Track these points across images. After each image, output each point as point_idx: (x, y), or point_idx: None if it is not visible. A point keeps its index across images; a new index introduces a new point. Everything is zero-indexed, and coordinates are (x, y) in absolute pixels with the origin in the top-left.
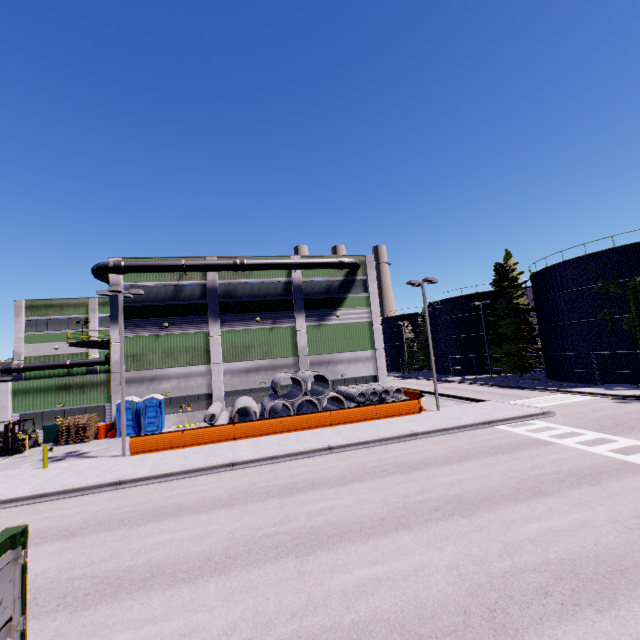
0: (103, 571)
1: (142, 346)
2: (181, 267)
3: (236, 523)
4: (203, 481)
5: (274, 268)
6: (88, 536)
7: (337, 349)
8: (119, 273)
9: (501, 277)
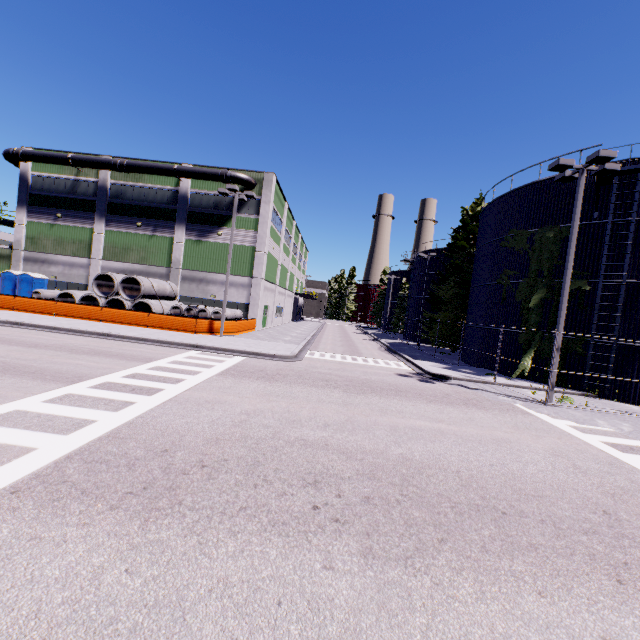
0: None
1: (40, 231)
2: (68, 160)
3: None
4: None
5: (154, 173)
6: None
7: (213, 269)
8: (20, 160)
9: (461, 226)
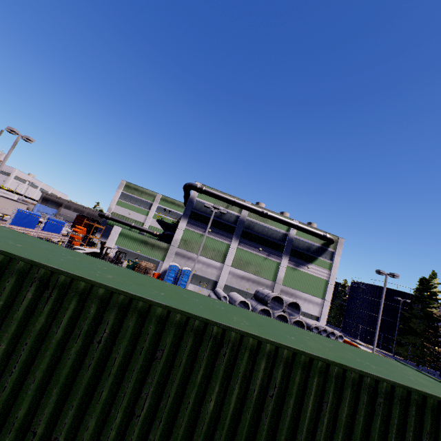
0: None
1: (192, 237)
2: (232, 202)
3: None
4: None
5: (283, 223)
6: None
7: (300, 288)
8: (199, 192)
9: (424, 288)
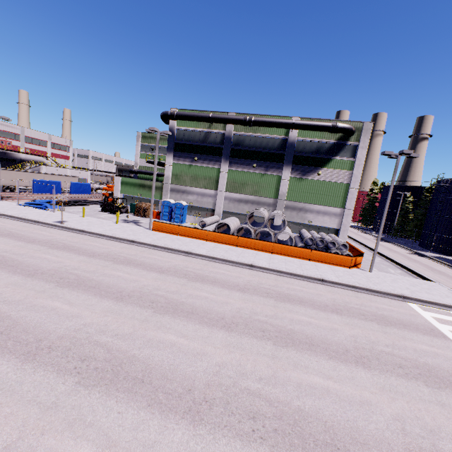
0: (83, 276)
1: (181, 170)
2: (209, 119)
3: (152, 282)
4: (167, 256)
5: (274, 126)
6: (96, 259)
7: (310, 201)
8: (173, 119)
9: None
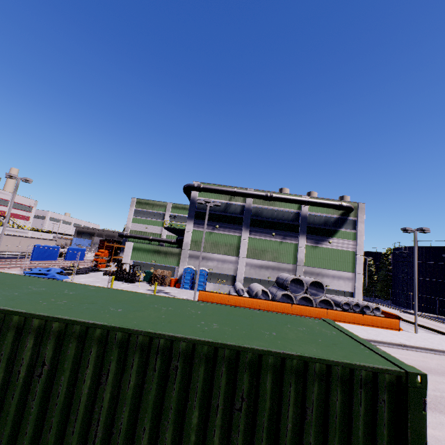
0: None
1: (201, 237)
2: (233, 193)
3: None
4: None
5: (291, 202)
6: None
7: (325, 266)
8: (198, 191)
9: None
